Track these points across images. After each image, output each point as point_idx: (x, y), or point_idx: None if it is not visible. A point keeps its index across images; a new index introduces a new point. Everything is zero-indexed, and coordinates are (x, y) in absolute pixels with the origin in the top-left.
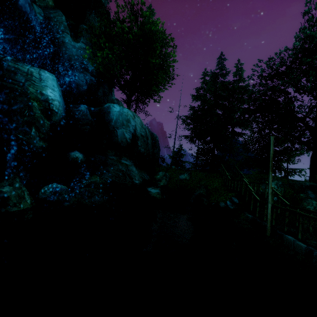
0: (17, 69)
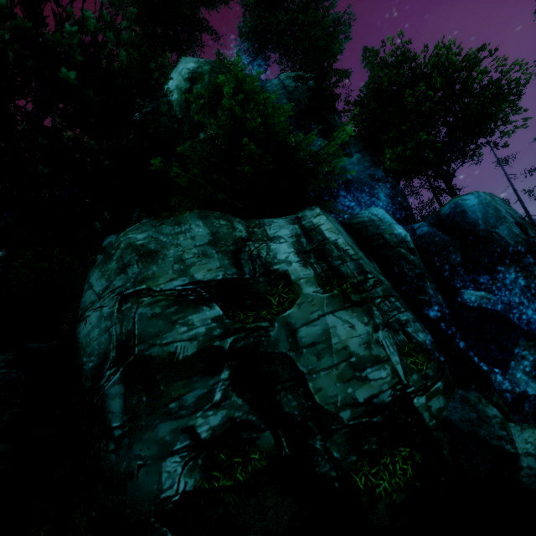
0: (361, 223)
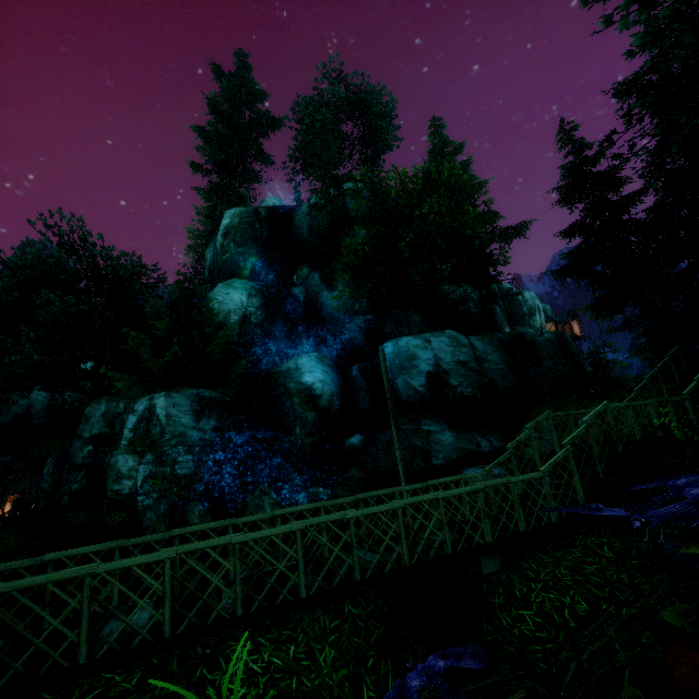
0: (279, 372)
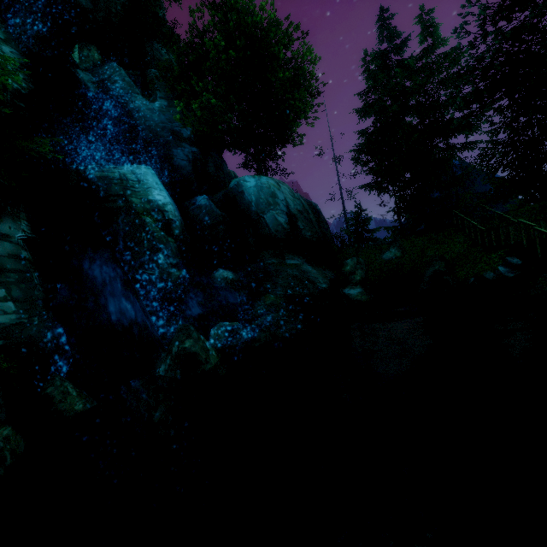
0: (107, 178)
